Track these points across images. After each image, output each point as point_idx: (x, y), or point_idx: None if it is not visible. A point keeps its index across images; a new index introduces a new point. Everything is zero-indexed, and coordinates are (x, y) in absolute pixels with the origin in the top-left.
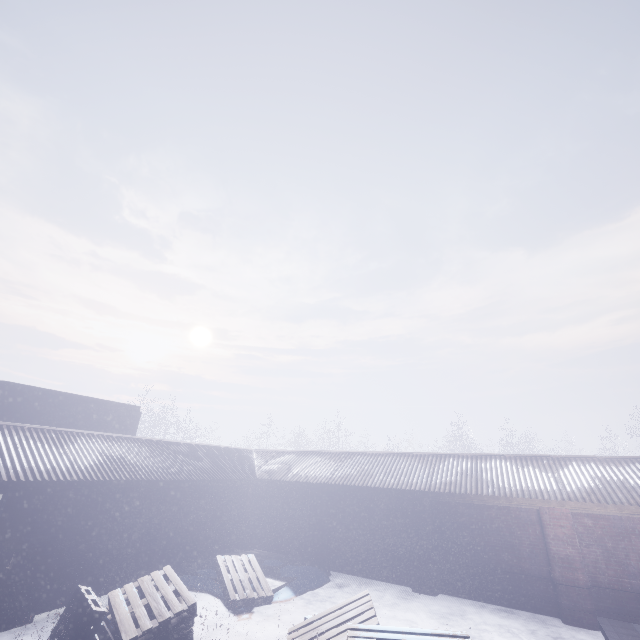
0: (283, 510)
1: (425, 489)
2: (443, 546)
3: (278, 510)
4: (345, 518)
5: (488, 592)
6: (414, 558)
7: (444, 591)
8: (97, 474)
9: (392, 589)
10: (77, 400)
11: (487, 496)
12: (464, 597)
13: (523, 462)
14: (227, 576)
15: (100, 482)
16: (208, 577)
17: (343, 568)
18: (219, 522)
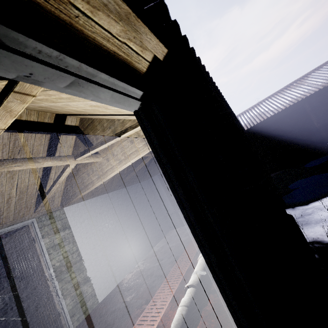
0: (281, 137)
1: None
2: None
3: (275, 140)
4: None
5: None
6: None
7: None
8: None
9: None
10: None
11: None
12: None
13: None
14: None
15: None
16: (327, 178)
17: None
18: None
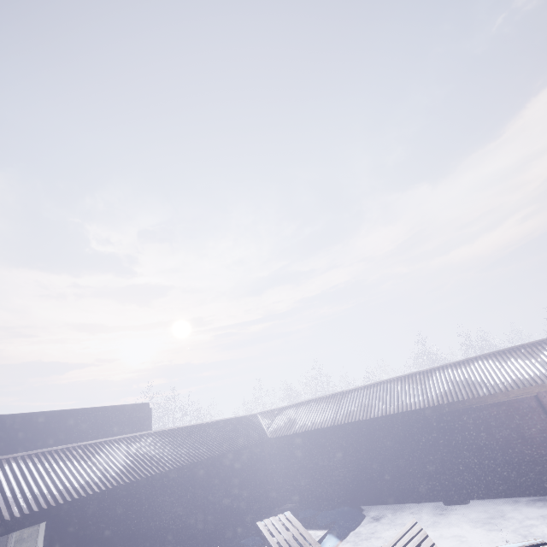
0: (301, 461)
1: (425, 406)
2: (458, 454)
3: (296, 462)
4: (359, 453)
5: (515, 486)
6: (436, 473)
7: (474, 496)
8: (128, 476)
9: (425, 508)
10: (92, 412)
11: (484, 396)
12: (494, 497)
13: (503, 356)
14: (272, 540)
15: (133, 483)
16: (254, 545)
17: (372, 500)
18: (247, 489)
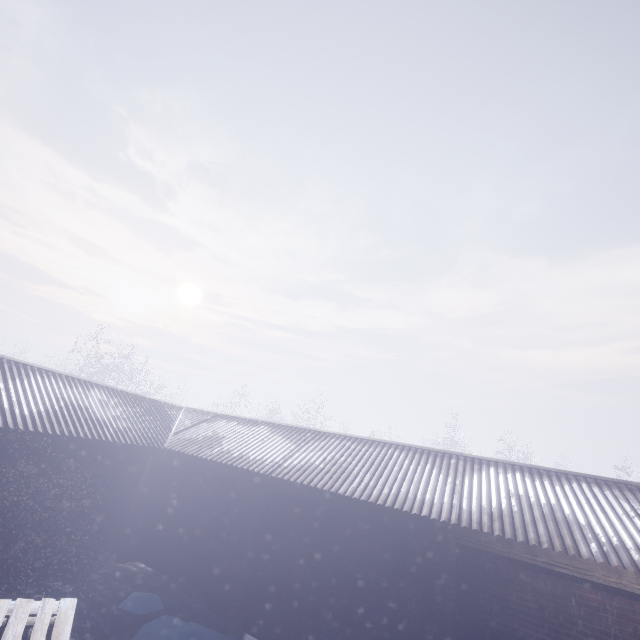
0: (193, 506)
1: (450, 519)
2: None
3: (186, 504)
4: (290, 541)
5: None
6: None
7: None
8: None
9: None
10: None
11: (590, 561)
12: None
13: (639, 497)
14: None
15: None
16: None
17: (269, 634)
18: (70, 511)
